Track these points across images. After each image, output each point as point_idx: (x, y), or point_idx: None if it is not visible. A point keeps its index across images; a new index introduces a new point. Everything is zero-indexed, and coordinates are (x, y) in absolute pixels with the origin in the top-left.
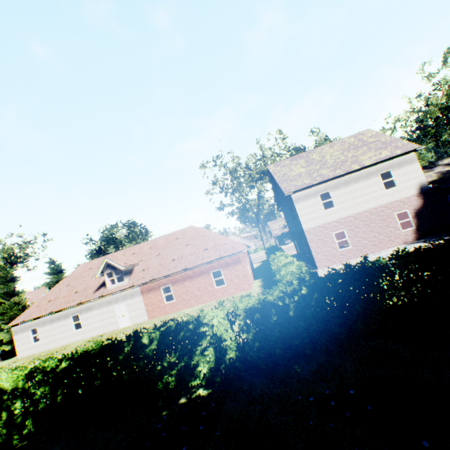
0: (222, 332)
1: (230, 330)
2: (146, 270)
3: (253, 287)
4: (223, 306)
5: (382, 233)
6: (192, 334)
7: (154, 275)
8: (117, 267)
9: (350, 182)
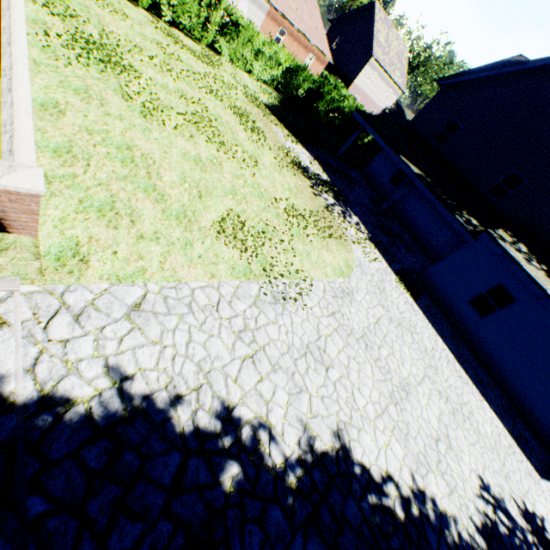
0: None
1: None
2: None
3: None
4: None
5: None
6: None
7: (285, 11)
8: None
9: (384, 81)
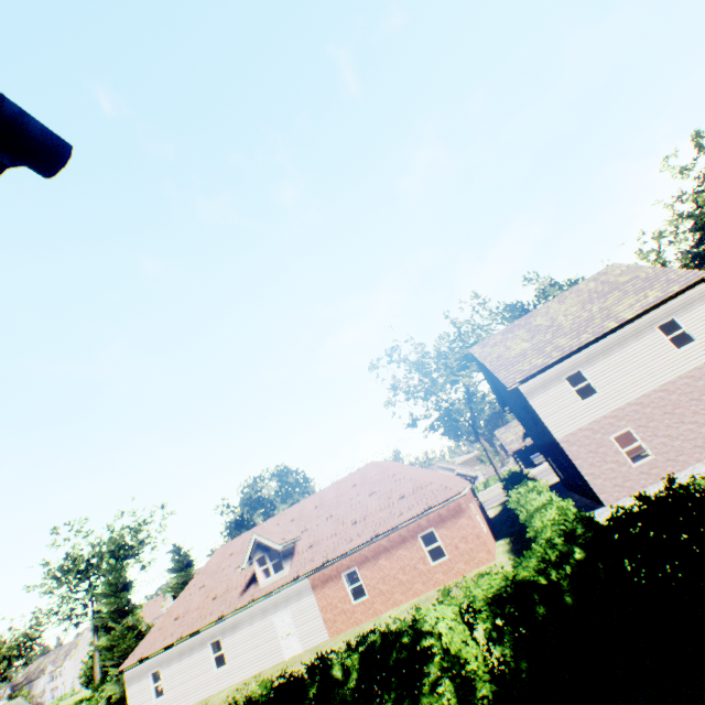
0: (458, 645)
1: (472, 640)
2: (315, 545)
3: (496, 554)
4: (451, 598)
5: (704, 423)
6: (409, 654)
7: (328, 553)
8: (270, 546)
9: (610, 349)
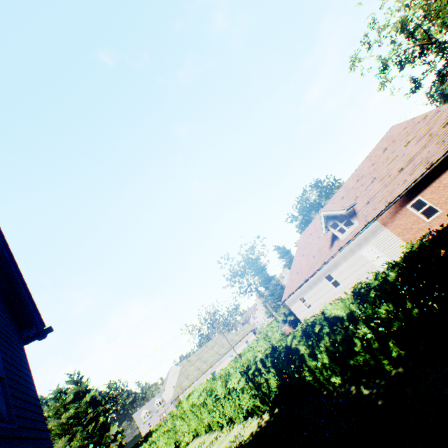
0: None
1: None
2: (370, 201)
3: None
4: None
5: None
6: None
7: (385, 199)
8: (336, 215)
9: None
